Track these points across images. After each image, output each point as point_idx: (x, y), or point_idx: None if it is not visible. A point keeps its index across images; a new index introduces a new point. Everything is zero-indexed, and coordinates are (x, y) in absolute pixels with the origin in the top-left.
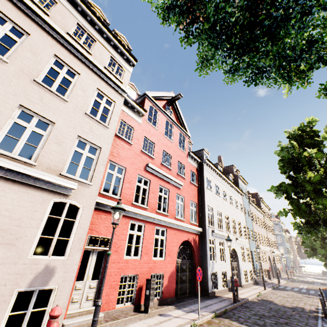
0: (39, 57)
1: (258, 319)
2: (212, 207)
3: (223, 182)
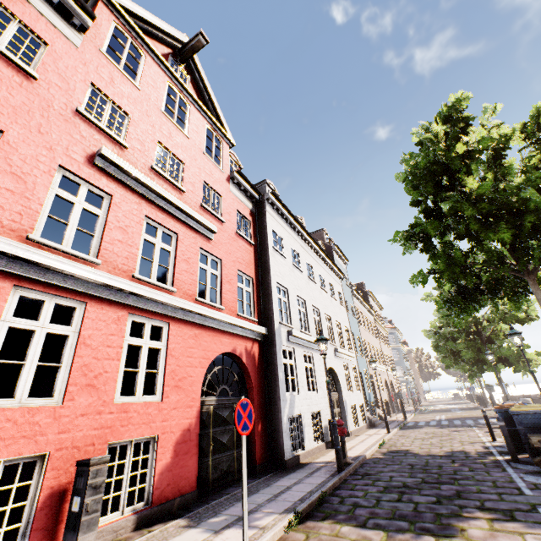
0: None
1: (397, 499)
2: (286, 287)
3: (307, 248)
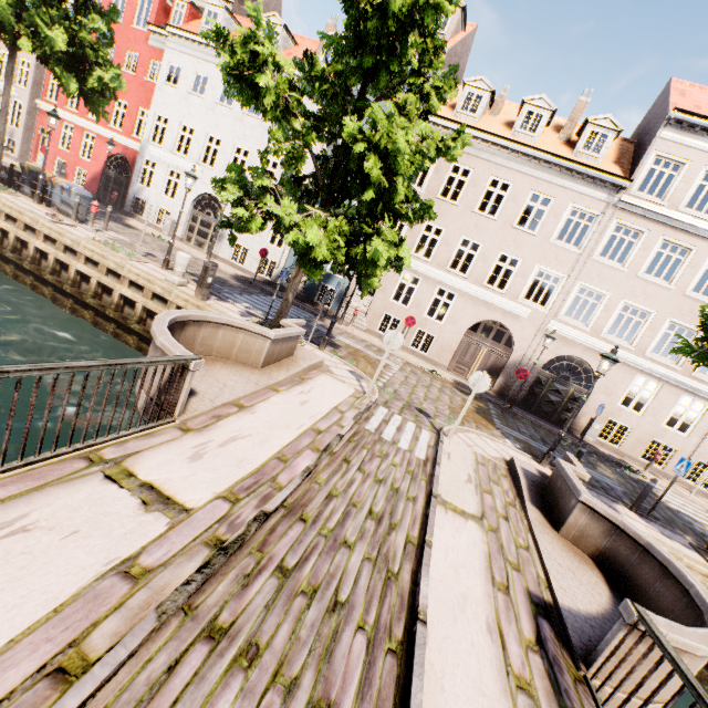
0: None
1: None
2: (168, 116)
3: None
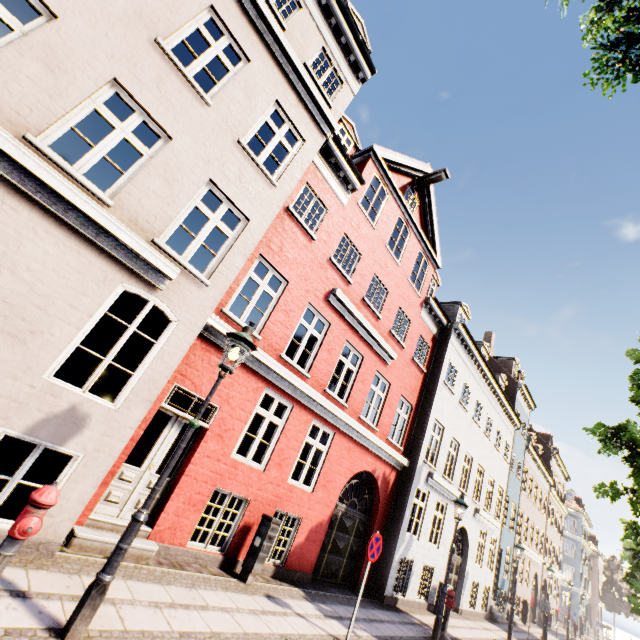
0: (178, 1)
1: None
2: (443, 425)
3: (483, 385)
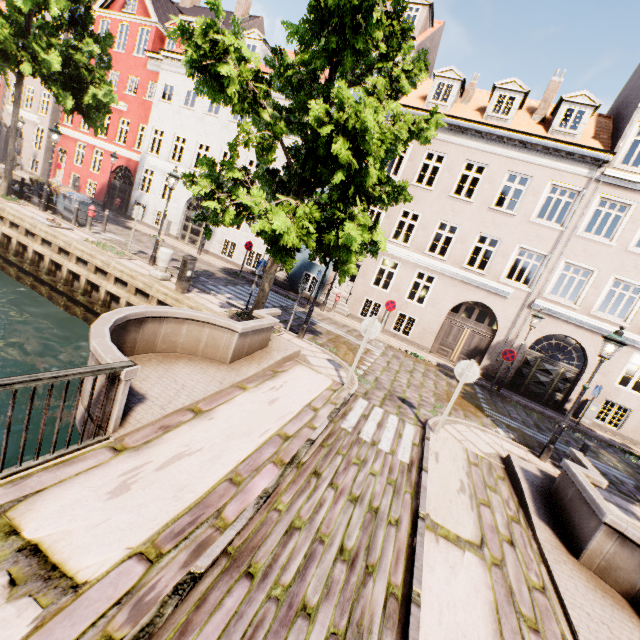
0: None
1: None
2: (164, 129)
3: None
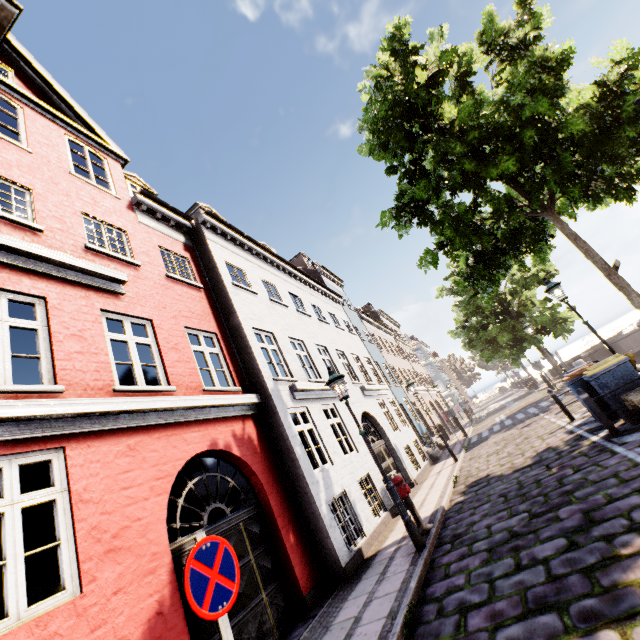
0: None
1: (516, 566)
2: (270, 330)
3: (285, 277)
